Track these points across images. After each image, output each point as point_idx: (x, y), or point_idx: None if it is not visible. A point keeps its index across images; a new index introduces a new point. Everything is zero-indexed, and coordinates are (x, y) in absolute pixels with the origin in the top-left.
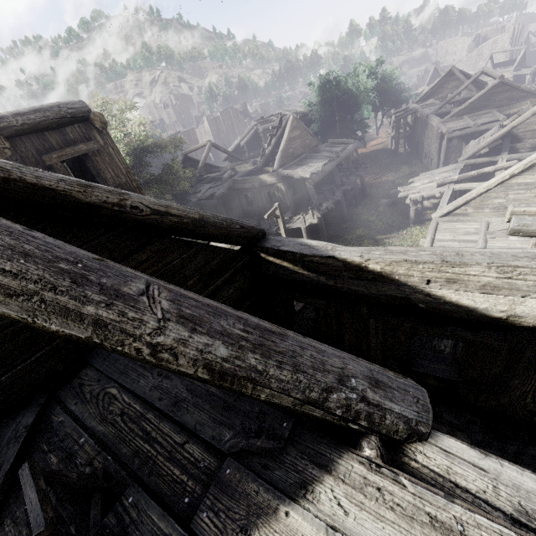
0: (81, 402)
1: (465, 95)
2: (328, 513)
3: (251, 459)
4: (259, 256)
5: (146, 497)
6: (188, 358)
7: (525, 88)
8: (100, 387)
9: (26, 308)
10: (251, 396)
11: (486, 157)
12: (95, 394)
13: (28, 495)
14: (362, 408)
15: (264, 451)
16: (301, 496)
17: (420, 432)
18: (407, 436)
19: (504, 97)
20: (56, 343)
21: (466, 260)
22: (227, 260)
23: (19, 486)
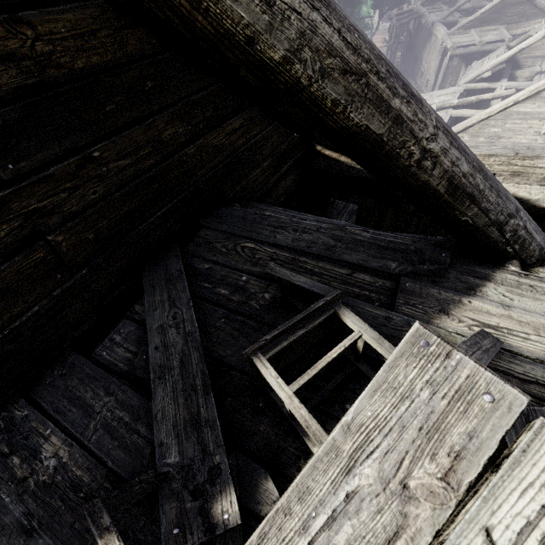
0: (220, 254)
1: (474, 3)
2: (498, 300)
3: (420, 278)
4: (313, 149)
5: (352, 299)
6: (443, 169)
7: (539, 3)
8: (233, 243)
9: (351, 91)
10: (456, 216)
11: (486, 83)
12: (231, 247)
13: (295, 280)
14: (522, 234)
15: (430, 273)
16: (472, 294)
17: (544, 259)
18: (535, 261)
19: (516, 12)
20: (175, 202)
21: (539, 153)
22: (291, 147)
23: (203, 309)
